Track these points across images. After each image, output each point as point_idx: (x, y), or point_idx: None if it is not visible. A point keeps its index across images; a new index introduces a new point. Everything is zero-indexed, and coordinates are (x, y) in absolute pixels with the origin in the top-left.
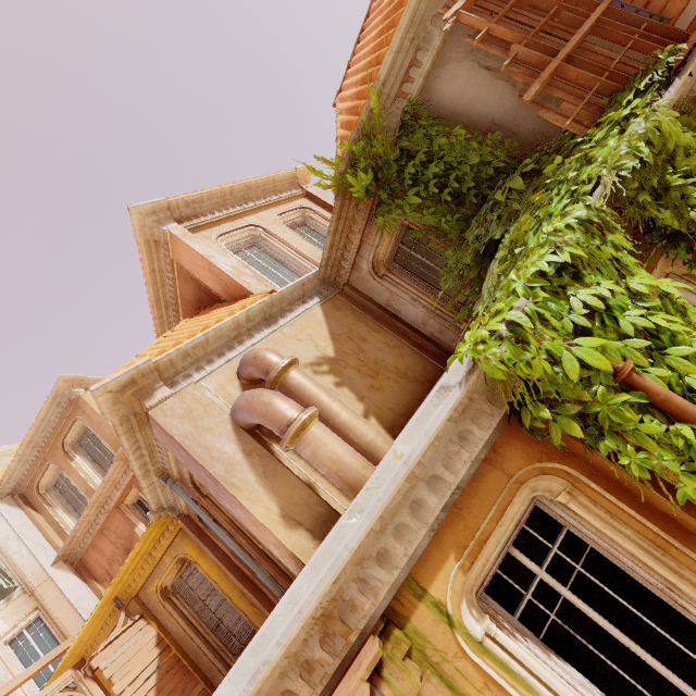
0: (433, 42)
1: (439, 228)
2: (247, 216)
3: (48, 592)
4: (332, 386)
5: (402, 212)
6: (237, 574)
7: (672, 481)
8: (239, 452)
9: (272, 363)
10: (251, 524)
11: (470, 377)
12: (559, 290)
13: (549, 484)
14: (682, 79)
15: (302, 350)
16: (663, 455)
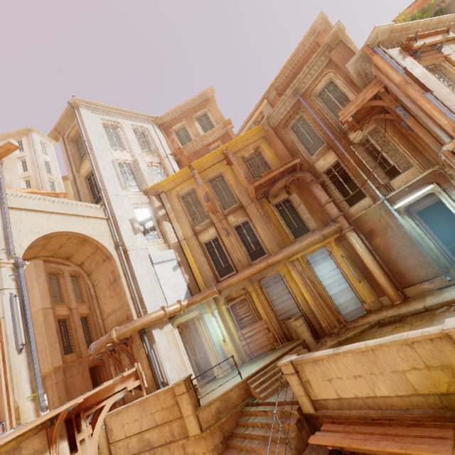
0: None
1: None
2: None
3: (166, 161)
4: None
5: None
6: (288, 150)
7: None
8: None
9: None
10: None
11: None
12: None
13: None
14: None
15: None
16: None
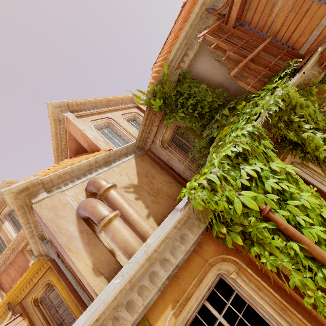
0: (194, 47)
1: (192, 128)
2: (106, 113)
3: None
4: (133, 199)
5: (175, 119)
6: (75, 295)
7: (287, 274)
8: (77, 231)
9: (102, 185)
10: (77, 271)
11: (186, 206)
12: (236, 165)
13: (227, 267)
14: (300, 74)
15: (121, 180)
16: (283, 258)
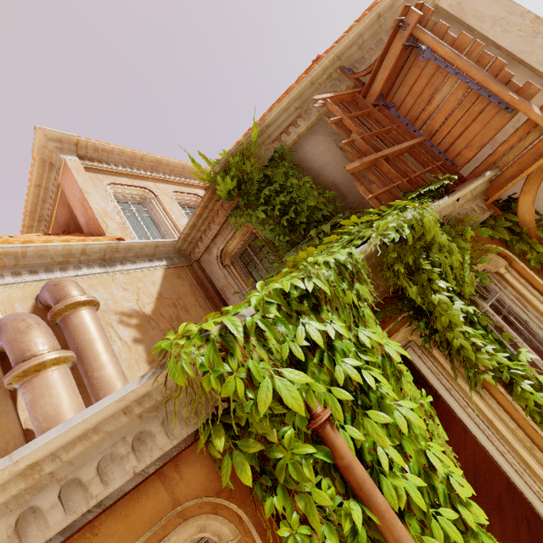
0: (310, 116)
1: (275, 244)
2: (147, 181)
3: None
4: (129, 340)
5: (250, 220)
6: None
7: None
8: None
9: (67, 296)
10: None
11: (160, 371)
12: (294, 315)
13: (221, 527)
14: (450, 199)
15: (122, 298)
16: (327, 535)
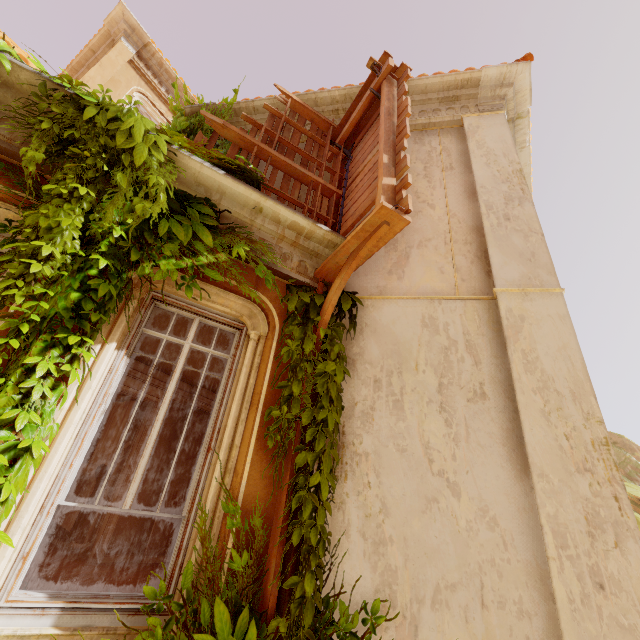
0: None
1: None
2: None
3: None
4: None
5: None
6: None
7: None
8: None
9: None
10: None
11: None
12: None
13: None
14: (231, 182)
15: None
16: None
